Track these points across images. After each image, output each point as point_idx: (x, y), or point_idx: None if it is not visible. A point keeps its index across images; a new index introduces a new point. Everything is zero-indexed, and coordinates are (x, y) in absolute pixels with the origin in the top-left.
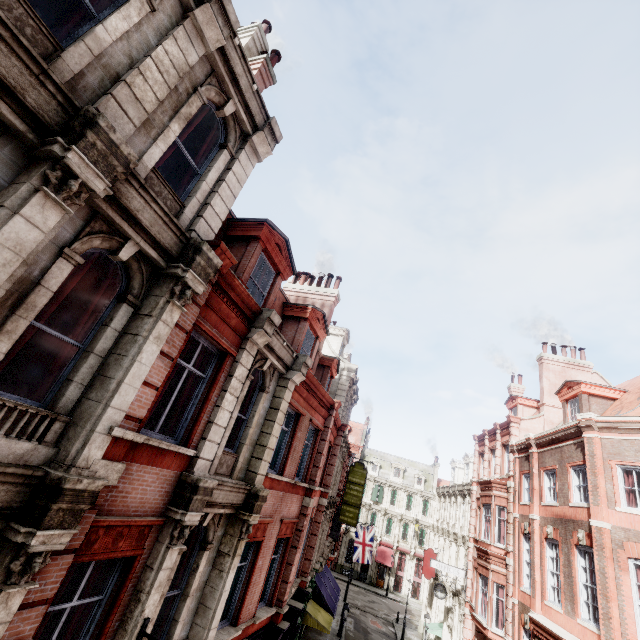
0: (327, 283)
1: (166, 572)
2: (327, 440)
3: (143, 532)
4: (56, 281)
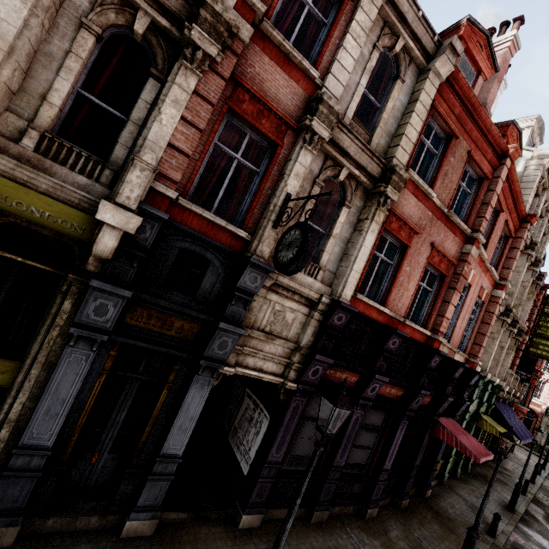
0: (498, 35)
1: (302, 169)
2: (497, 192)
3: (281, 127)
4: None
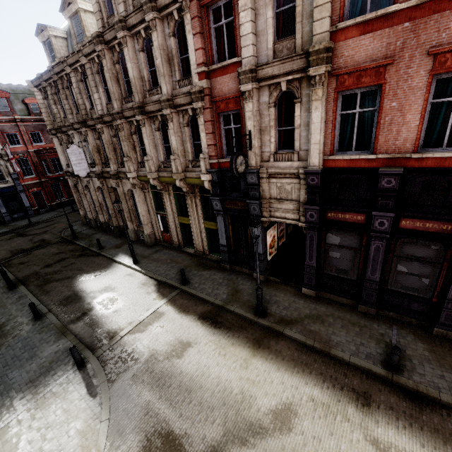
0: None
1: (250, 113)
2: None
3: (237, 100)
4: (173, 45)
